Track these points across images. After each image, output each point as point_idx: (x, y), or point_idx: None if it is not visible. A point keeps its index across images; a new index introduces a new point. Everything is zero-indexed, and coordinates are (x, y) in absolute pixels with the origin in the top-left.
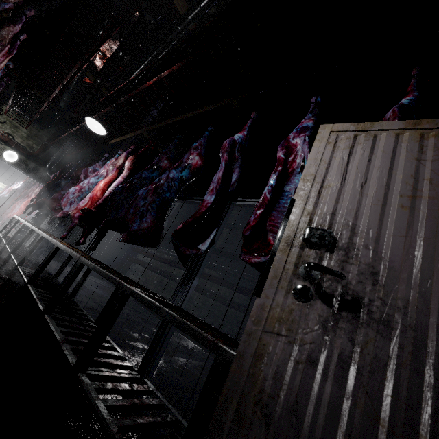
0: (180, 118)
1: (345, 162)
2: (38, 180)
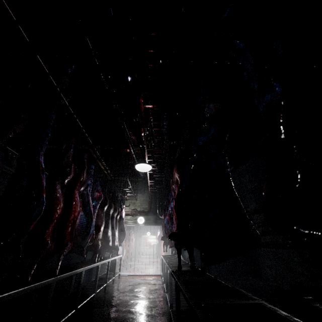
0: None
1: None
2: (159, 224)
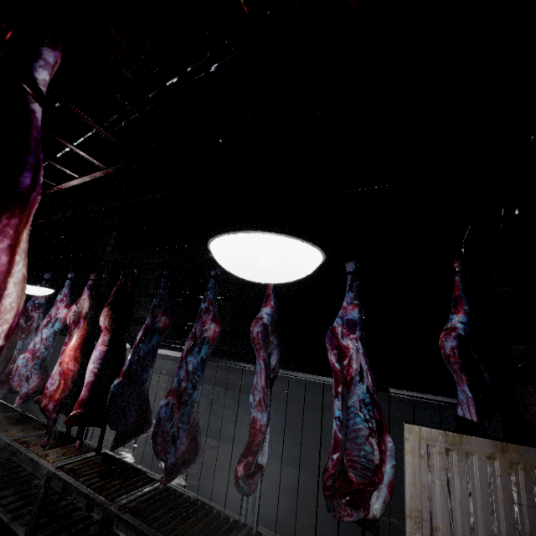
0: (142, 198)
1: (446, 492)
2: None
